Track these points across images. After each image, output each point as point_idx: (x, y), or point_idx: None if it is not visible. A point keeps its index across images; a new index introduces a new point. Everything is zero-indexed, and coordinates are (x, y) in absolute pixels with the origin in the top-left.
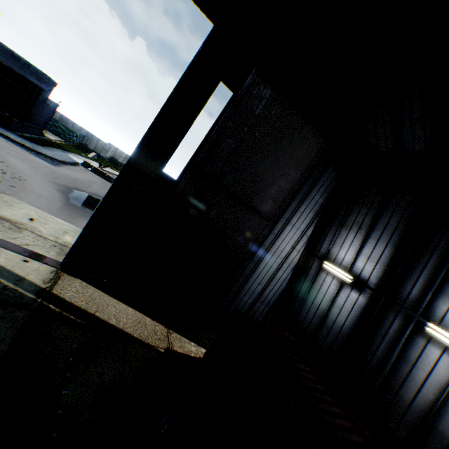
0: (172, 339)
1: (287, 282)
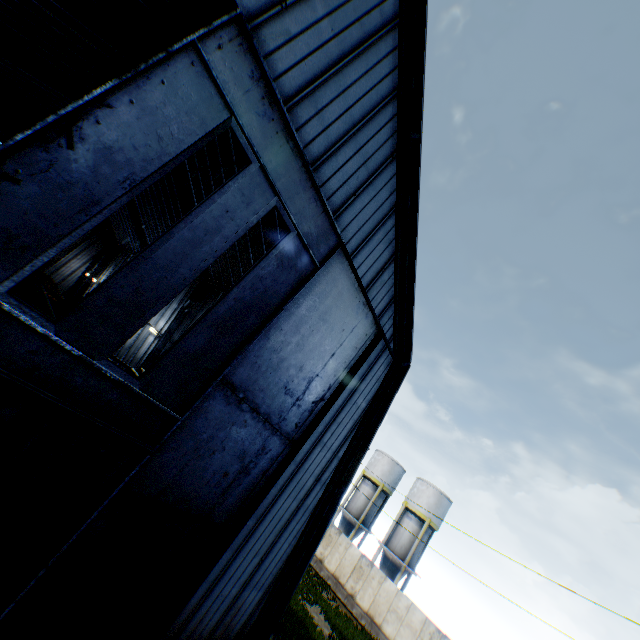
0: None
1: (75, 283)
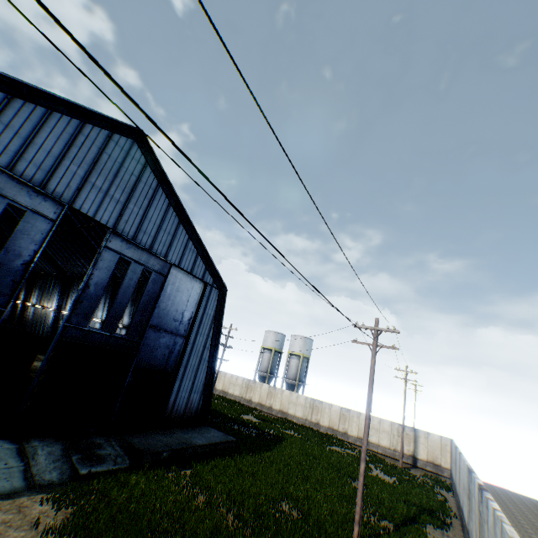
0: None
1: (11, 312)
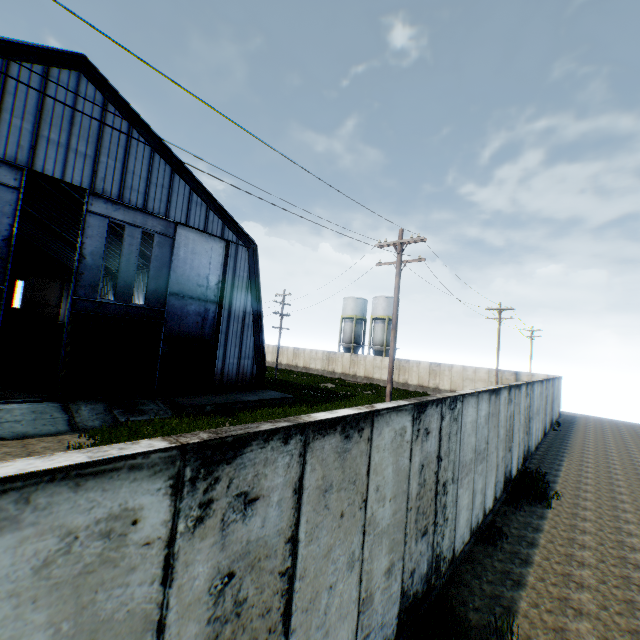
0: None
1: None
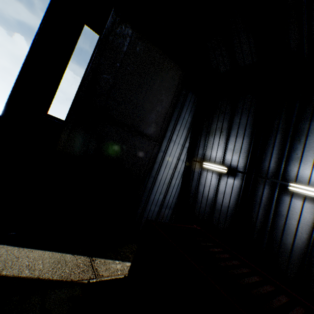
0: (97, 265)
1: (180, 186)
